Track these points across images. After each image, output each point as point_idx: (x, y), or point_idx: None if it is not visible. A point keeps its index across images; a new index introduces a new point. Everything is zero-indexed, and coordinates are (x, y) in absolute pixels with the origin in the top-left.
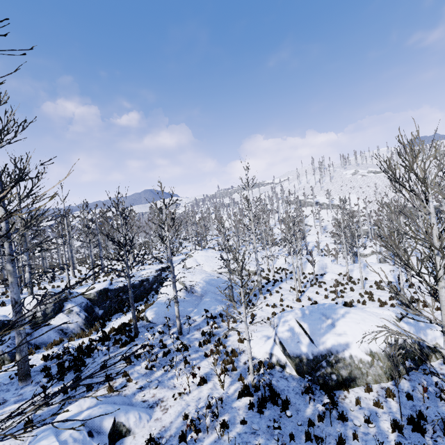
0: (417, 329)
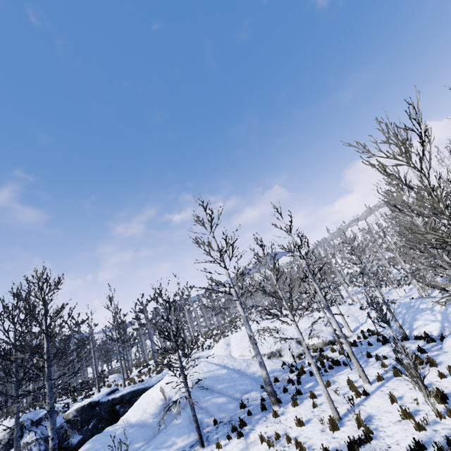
0: None
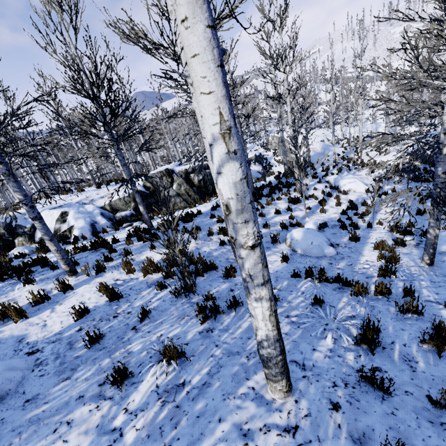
0: None
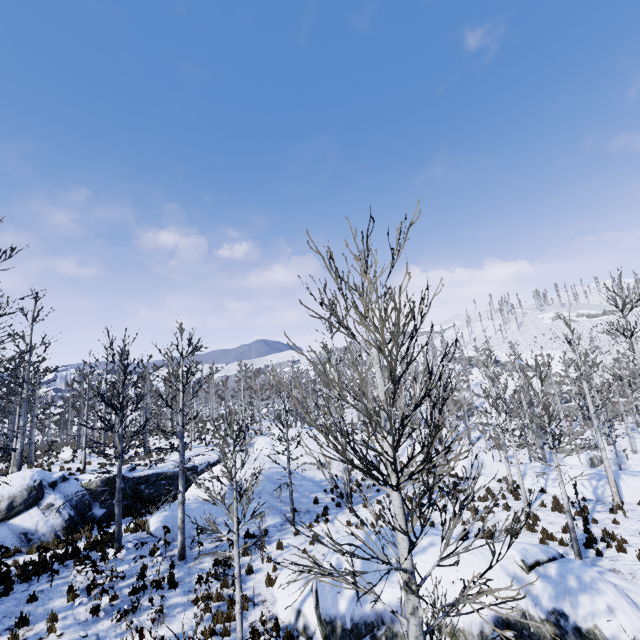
0: (560, 591)
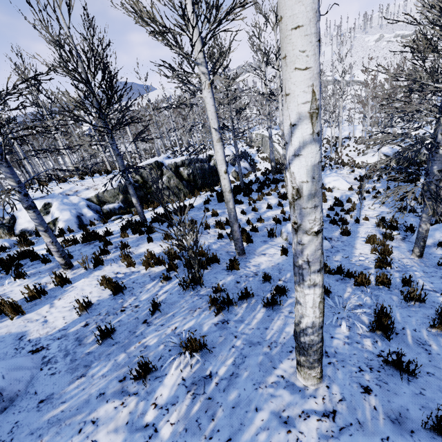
0: None
